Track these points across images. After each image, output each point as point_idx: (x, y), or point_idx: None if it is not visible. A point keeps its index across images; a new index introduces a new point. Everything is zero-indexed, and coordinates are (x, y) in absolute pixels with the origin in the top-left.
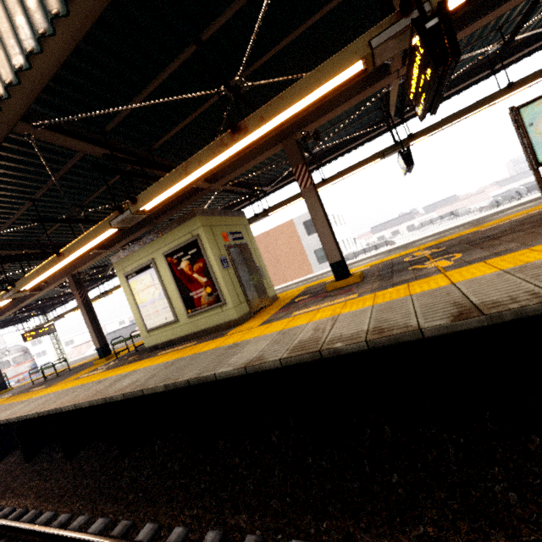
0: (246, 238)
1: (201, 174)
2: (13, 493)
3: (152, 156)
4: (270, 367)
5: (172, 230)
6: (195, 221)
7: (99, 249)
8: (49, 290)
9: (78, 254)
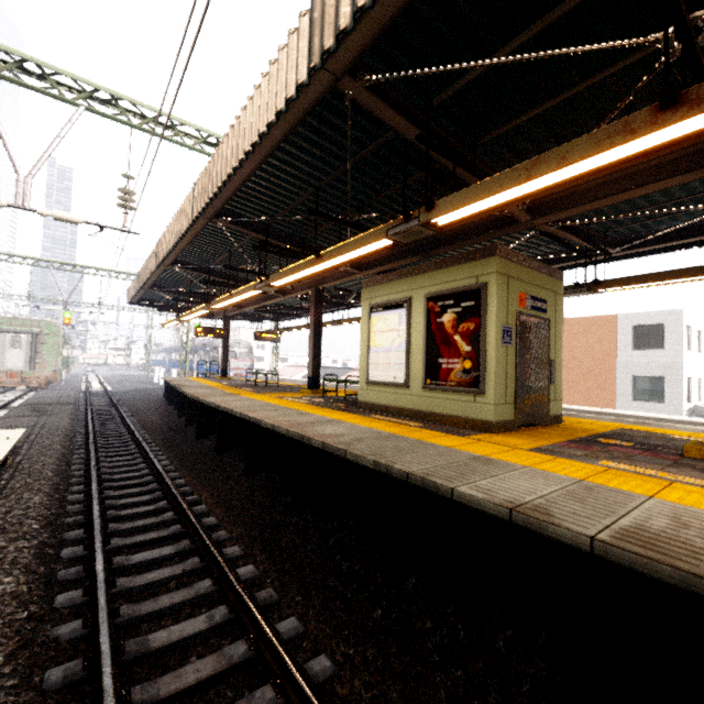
0: (551, 313)
1: (550, 184)
2: (197, 475)
3: (473, 153)
4: (564, 538)
5: (451, 267)
6: (490, 262)
7: (353, 268)
8: (290, 299)
9: (336, 262)
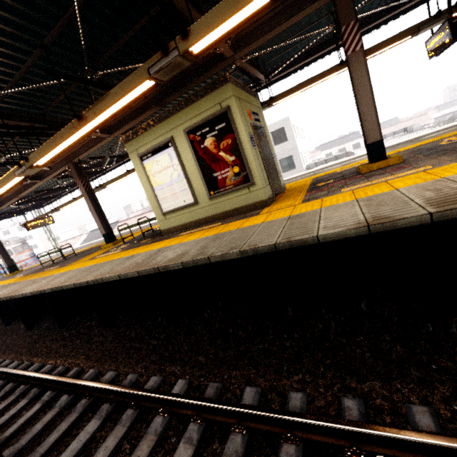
0: (262, 122)
1: None
2: (58, 353)
3: None
4: (411, 223)
5: (196, 102)
6: (225, 89)
7: (102, 133)
8: (45, 183)
9: (100, 119)
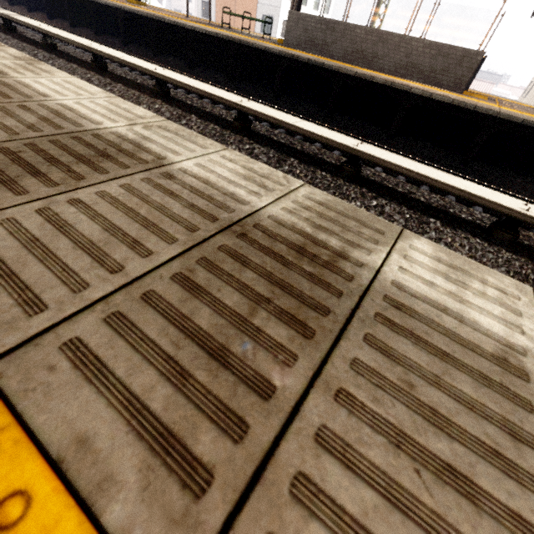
0: None
1: None
2: None
3: None
4: None
5: None
6: None
7: None
8: None
9: None
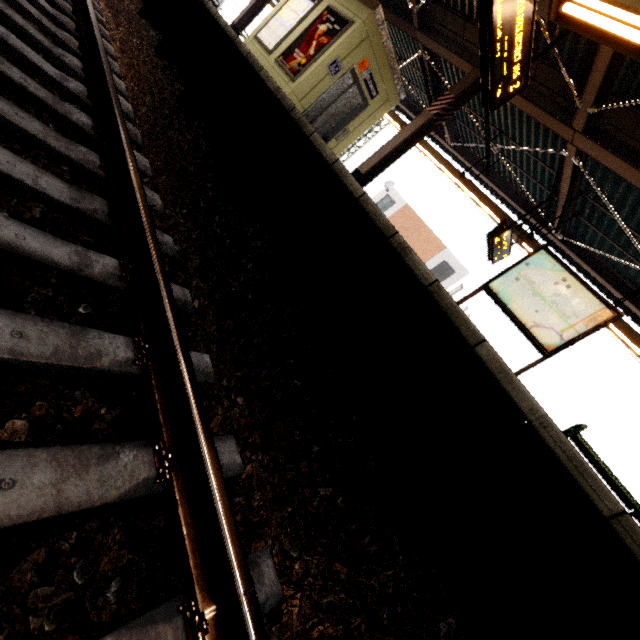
0: (374, 106)
1: None
2: None
3: None
4: (221, 23)
5: None
6: (367, 12)
7: None
8: None
9: None
